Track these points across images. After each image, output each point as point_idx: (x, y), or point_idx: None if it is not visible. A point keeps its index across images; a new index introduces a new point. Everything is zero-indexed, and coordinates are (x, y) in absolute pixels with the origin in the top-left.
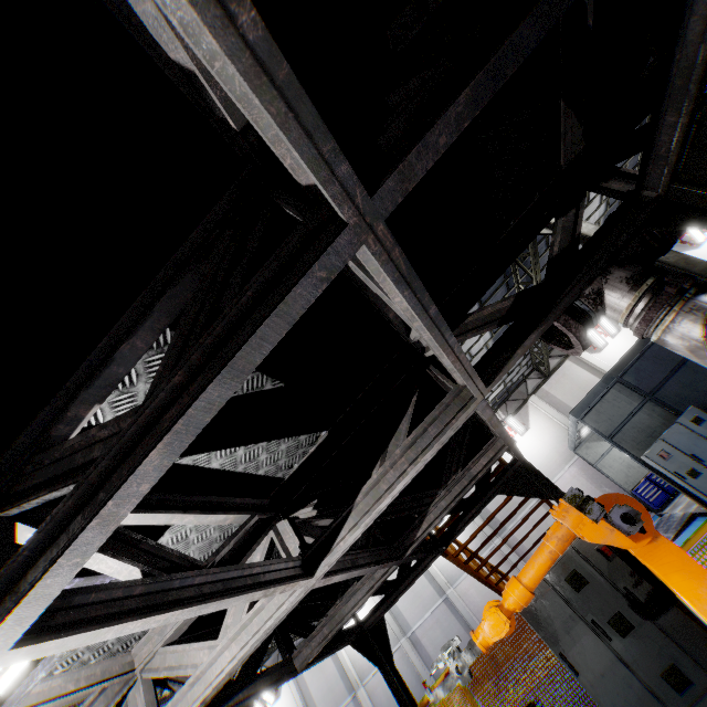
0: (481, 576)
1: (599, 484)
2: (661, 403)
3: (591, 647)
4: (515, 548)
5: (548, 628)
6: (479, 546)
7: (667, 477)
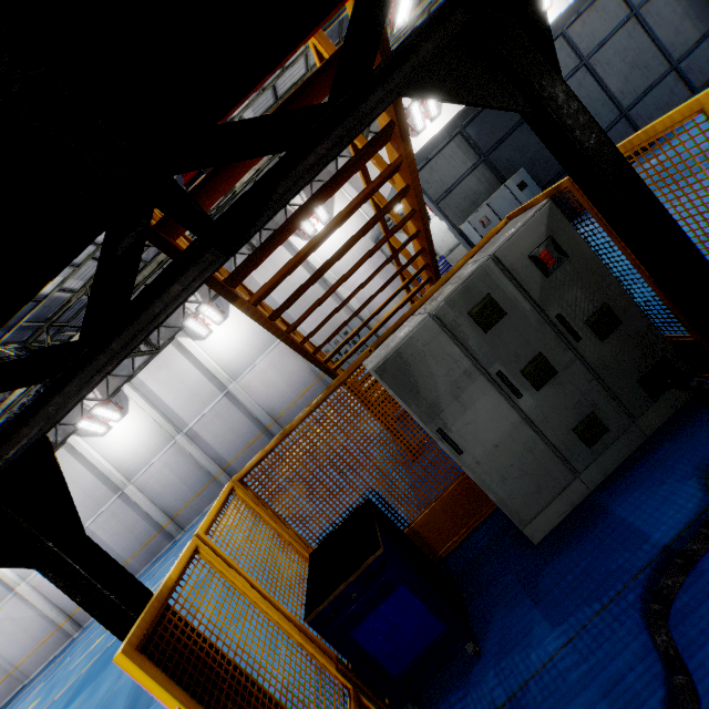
0: (295, 340)
1: (387, 278)
2: (493, 167)
3: (488, 413)
4: (355, 294)
5: (426, 395)
6: (302, 285)
7: None
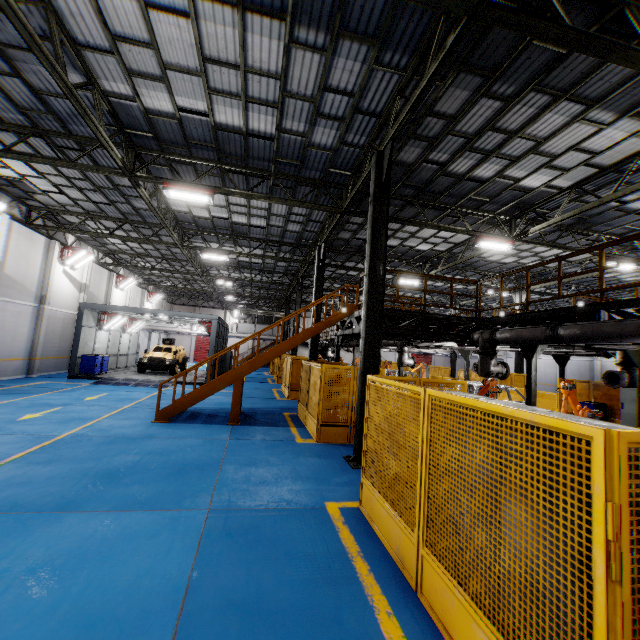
0: None
1: None
2: None
3: (631, 409)
4: None
5: (623, 396)
6: None
7: None
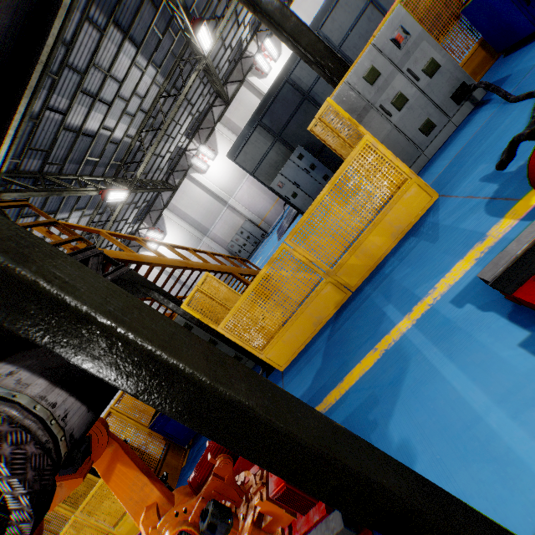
0: None
1: (263, 189)
2: (284, 142)
3: None
4: None
5: None
6: None
7: (283, 198)
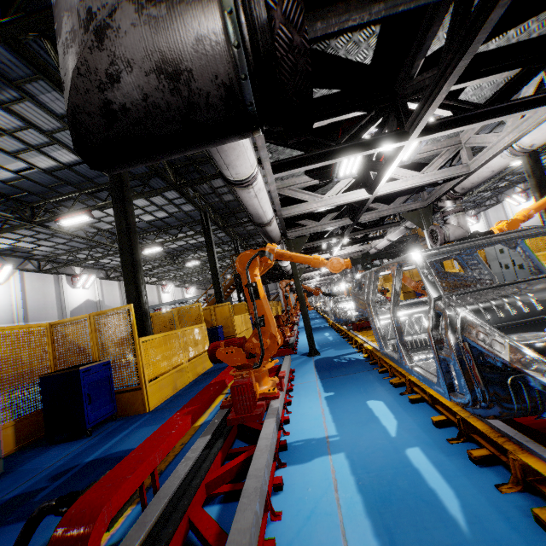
0: None
1: None
2: None
3: None
4: None
5: None
6: None
7: None
